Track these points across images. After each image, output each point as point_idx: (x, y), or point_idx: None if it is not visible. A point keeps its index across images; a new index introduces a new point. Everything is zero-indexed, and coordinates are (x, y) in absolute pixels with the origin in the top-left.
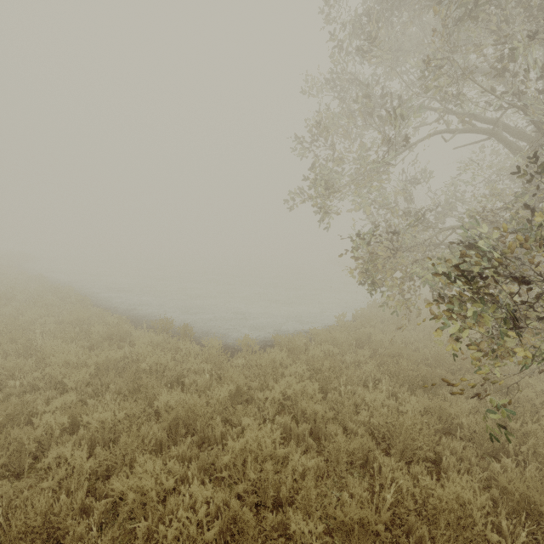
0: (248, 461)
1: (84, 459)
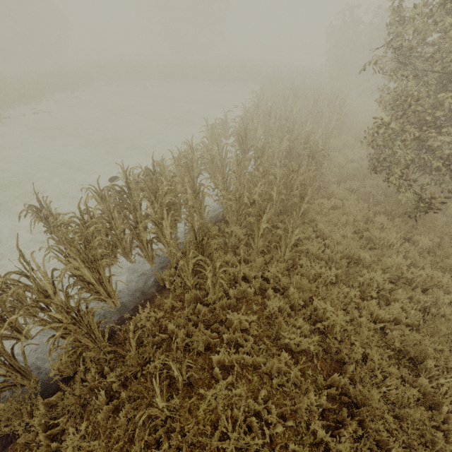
0: None
1: None
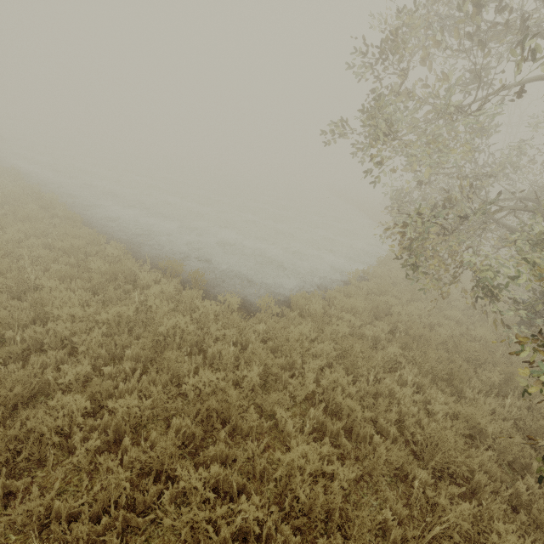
0: (296, 478)
1: (122, 473)
